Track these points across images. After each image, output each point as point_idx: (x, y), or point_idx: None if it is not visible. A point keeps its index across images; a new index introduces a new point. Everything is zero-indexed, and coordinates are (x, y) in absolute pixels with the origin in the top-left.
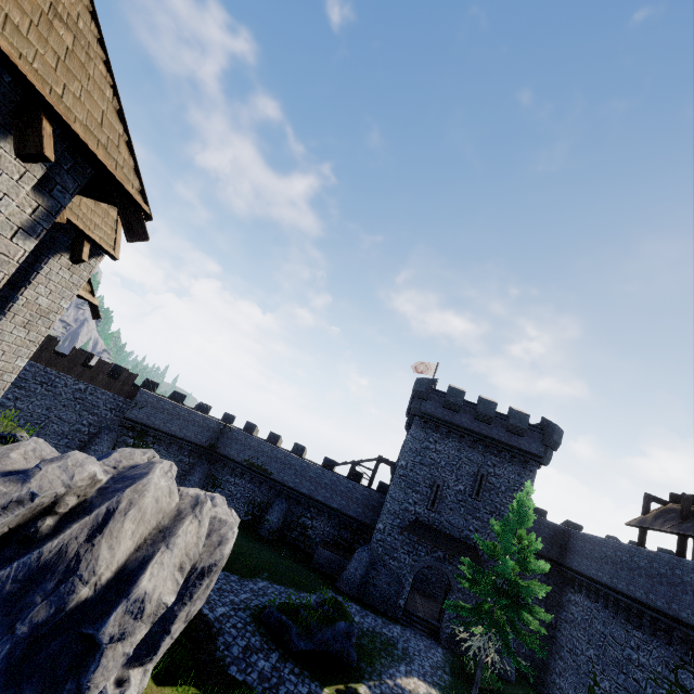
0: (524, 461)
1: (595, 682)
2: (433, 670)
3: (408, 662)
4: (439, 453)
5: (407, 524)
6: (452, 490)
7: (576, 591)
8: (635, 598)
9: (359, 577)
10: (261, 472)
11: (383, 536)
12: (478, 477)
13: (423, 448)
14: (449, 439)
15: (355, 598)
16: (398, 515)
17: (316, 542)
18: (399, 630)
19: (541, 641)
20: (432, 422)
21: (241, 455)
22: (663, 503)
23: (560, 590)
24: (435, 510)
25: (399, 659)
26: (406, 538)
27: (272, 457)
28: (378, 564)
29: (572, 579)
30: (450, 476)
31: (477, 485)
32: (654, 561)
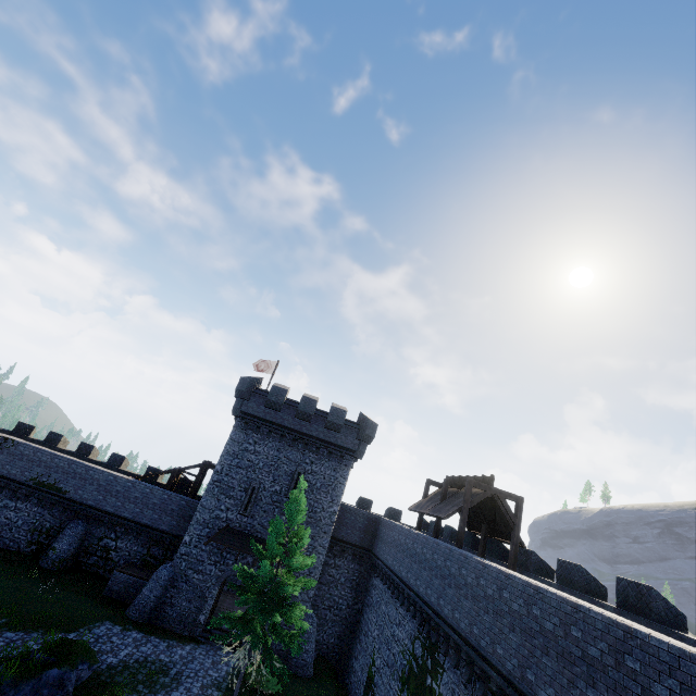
0: (340, 456)
1: (373, 661)
2: (202, 691)
3: (171, 688)
4: (258, 455)
5: (216, 532)
6: (268, 492)
7: (376, 575)
8: (401, 577)
9: (154, 599)
10: (53, 491)
11: (188, 549)
12: (295, 476)
13: (242, 450)
14: (270, 439)
15: (145, 623)
16: (208, 524)
17: (119, 565)
18: (187, 651)
19: (349, 628)
20: (253, 422)
21: (26, 474)
22: (439, 486)
23: (369, 576)
24: (248, 514)
25: (160, 689)
26: (214, 548)
27: (70, 472)
28: (180, 581)
29: (375, 564)
30: (267, 477)
31: (293, 484)
32: (415, 541)
